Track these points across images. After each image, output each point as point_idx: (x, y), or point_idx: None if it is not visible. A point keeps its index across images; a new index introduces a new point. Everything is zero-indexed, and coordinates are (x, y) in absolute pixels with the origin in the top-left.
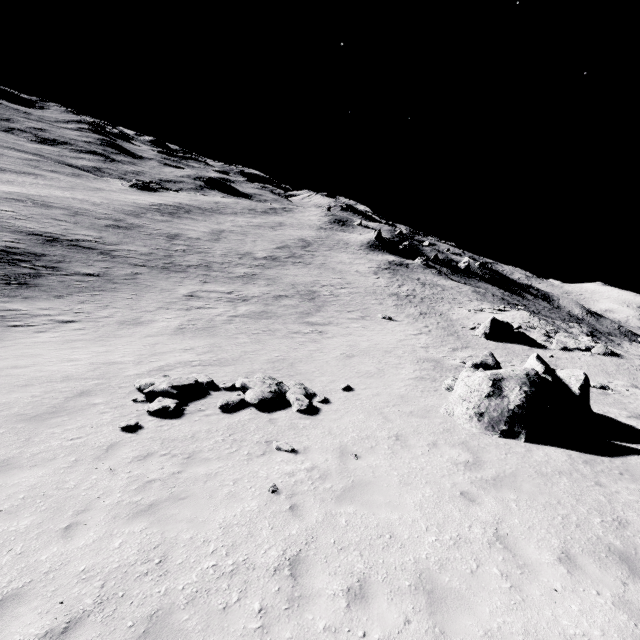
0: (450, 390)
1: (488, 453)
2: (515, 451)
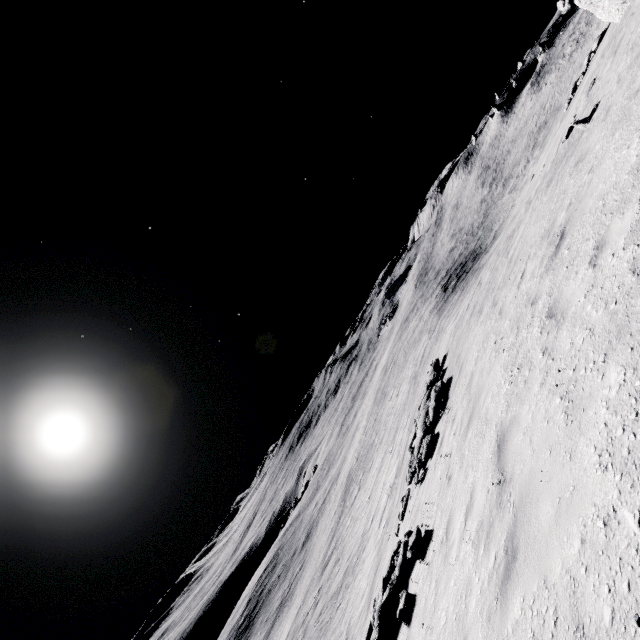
0: None
1: None
2: None
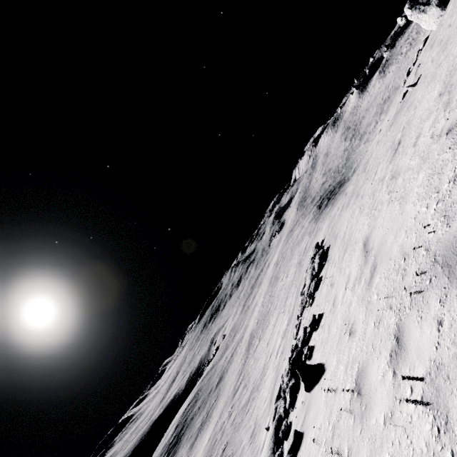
0: None
1: None
2: None
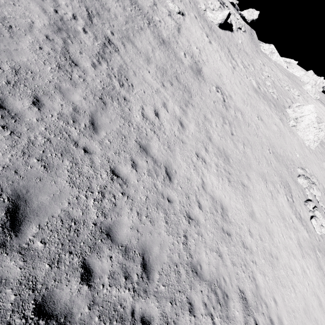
0: (293, 126)
1: (323, 158)
2: (321, 152)
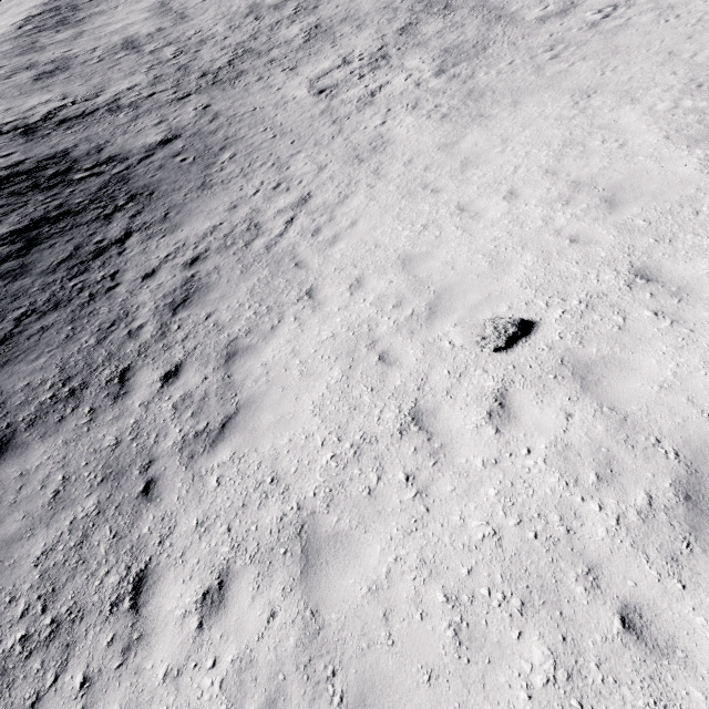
0: None
1: None
2: None
